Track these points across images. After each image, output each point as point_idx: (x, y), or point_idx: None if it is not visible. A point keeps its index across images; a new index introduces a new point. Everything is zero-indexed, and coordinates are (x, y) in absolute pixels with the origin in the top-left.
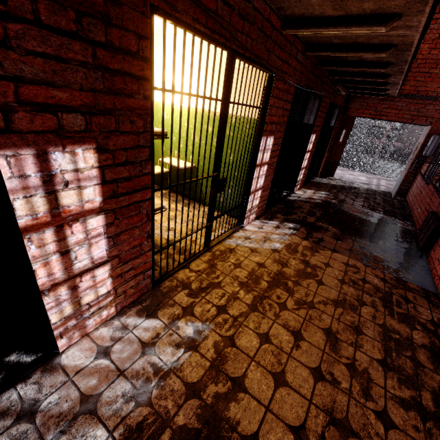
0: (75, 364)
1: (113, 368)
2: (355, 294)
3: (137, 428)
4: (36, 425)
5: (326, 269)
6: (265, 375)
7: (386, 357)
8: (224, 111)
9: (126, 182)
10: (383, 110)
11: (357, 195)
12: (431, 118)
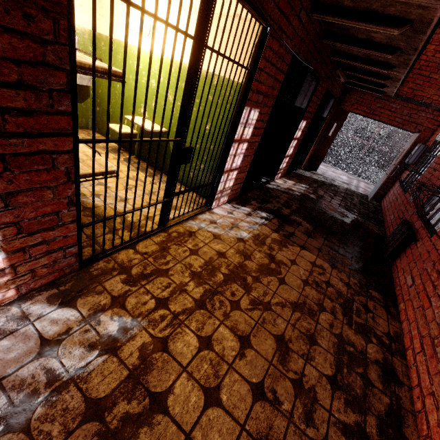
0: None
1: None
2: (317, 298)
3: None
4: None
5: (292, 267)
6: (196, 390)
7: (337, 373)
8: (197, 56)
9: (23, 117)
10: (377, 109)
11: (336, 193)
12: (420, 126)
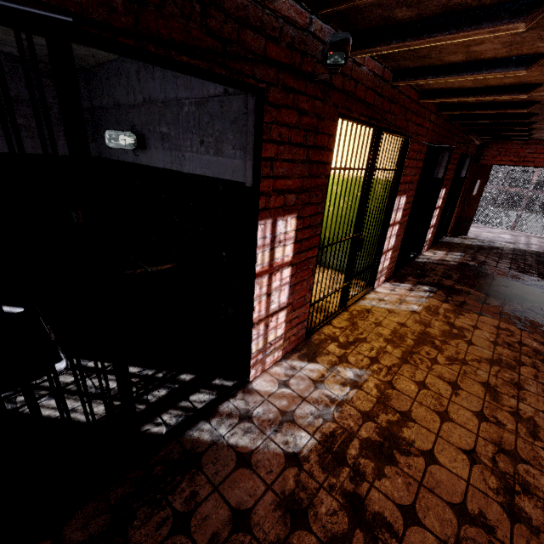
0: (265, 390)
1: (295, 395)
2: (512, 355)
3: (331, 435)
4: (255, 425)
5: (475, 331)
6: (429, 412)
7: None
8: (369, 178)
9: (306, 242)
10: (527, 155)
11: (500, 256)
12: None
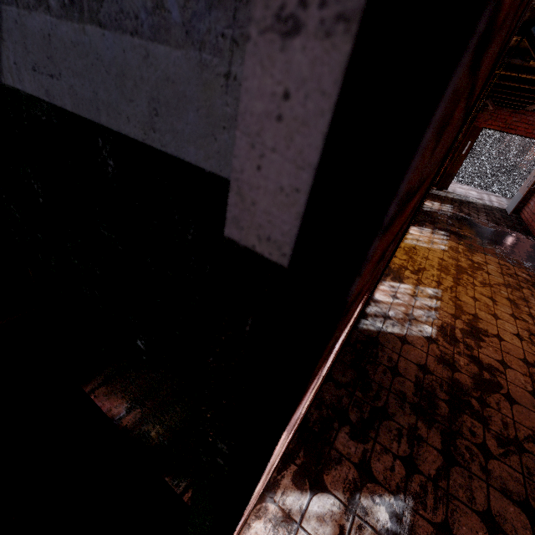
0: (386, 300)
1: (407, 304)
2: (515, 282)
3: (442, 327)
4: (395, 321)
5: (487, 266)
6: (487, 314)
7: None
8: None
9: None
10: (513, 123)
11: (477, 210)
12: None
